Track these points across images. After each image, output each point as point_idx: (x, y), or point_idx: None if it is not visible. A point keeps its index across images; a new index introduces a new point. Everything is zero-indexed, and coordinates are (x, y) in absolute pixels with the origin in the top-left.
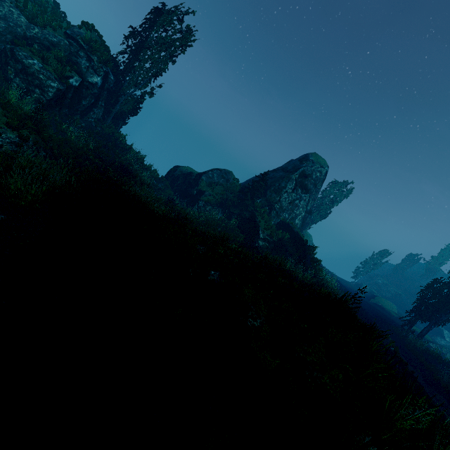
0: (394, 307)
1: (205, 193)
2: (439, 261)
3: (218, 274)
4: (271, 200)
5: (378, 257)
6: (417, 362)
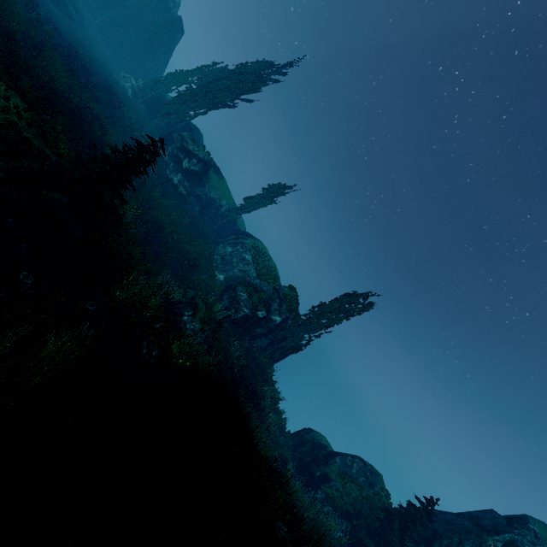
0: None
1: (332, 481)
2: None
3: None
4: None
5: None
6: None
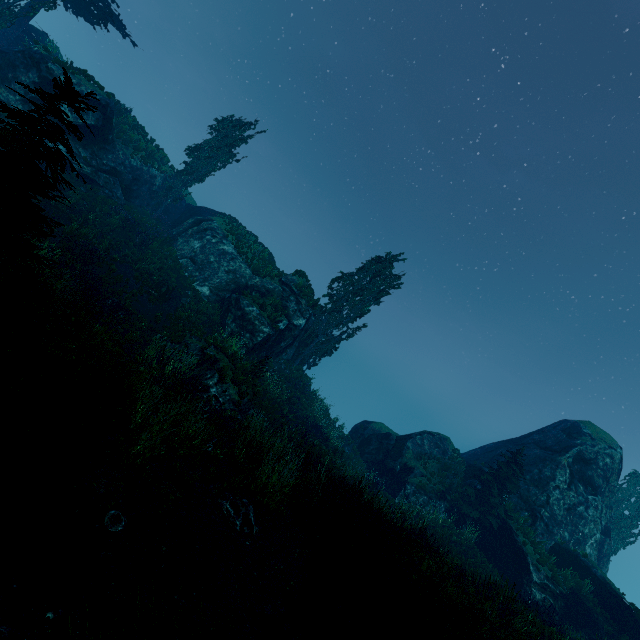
0: None
1: (415, 470)
2: None
3: None
4: (531, 499)
5: None
6: None
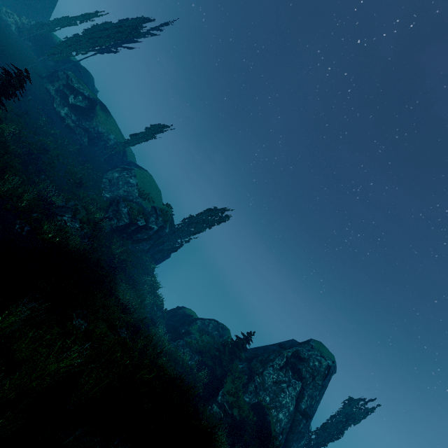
0: None
1: (192, 334)
2: None
3: None
4: (254, 370)
5: None
6: None
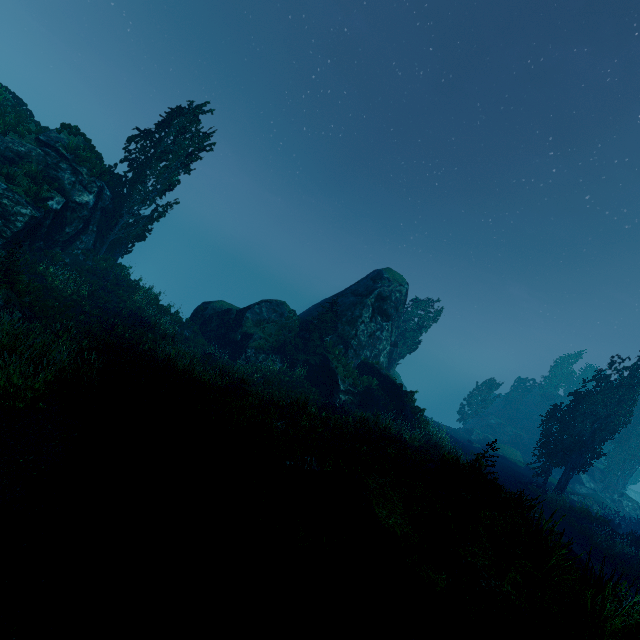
0: (518, 454)
1: (254, 336)
2: (554, 384)
3: (314, 460)
4: (345, 336)
5: (485, 390)
6: (567, 527)
